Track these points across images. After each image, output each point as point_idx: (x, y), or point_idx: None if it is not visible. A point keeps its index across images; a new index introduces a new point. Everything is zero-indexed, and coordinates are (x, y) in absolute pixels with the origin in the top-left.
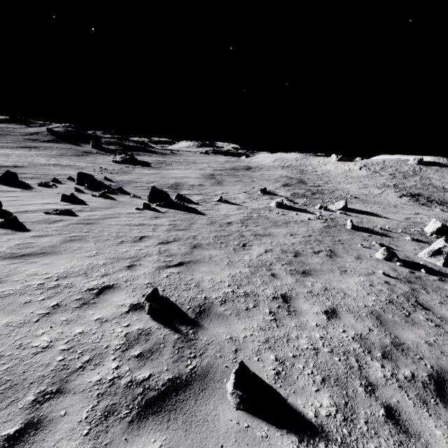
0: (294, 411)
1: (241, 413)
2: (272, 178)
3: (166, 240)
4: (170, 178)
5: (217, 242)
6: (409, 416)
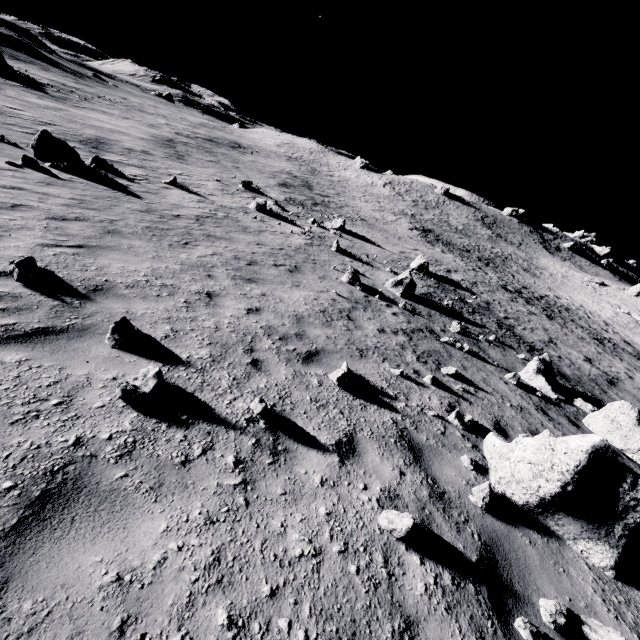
0: (169, 354)
1: (115, 350)
2: (268, 170)
3: (62, 217)
4: (86, 127)
5: (147, 234)
6: (269, 364)
